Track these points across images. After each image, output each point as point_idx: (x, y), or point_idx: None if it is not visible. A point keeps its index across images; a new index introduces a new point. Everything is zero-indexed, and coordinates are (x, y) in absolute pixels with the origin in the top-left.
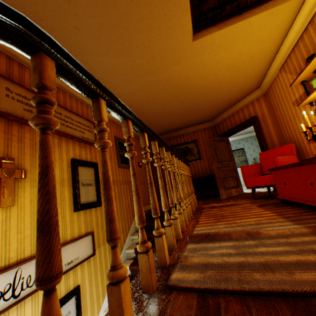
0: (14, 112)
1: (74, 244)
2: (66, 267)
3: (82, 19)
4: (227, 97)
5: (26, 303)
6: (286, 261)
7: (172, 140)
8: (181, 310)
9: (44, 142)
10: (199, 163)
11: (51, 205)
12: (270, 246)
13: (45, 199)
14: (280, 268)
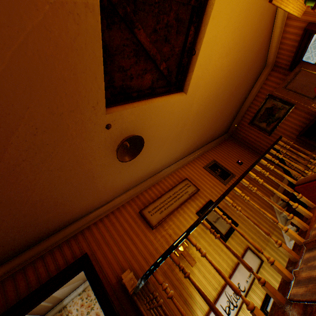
0: (159, 219)
1: None
2: (250, 279)
3: (140, 159)
4: (254, 50)
5: (244, 308)
6: None
7: (246, 117)
8: (294, 315)
9: (191, 282)
10: (295, 110)
11: (207, 300)
12: None
13: (205, 299)
14: None
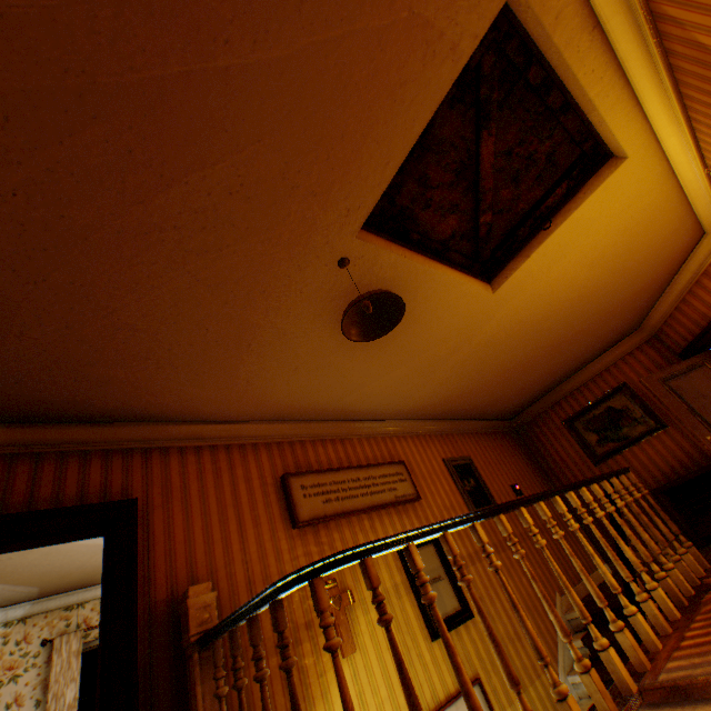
0: (316, 513)
1: (454, 708)
2: None
3: (344, 367)
4: (634, 286)
5: None
6: None
7: (564, 406)
8: None
9: (391, 638)
10: (664, 437)
11: (413, 695)
12: None
13: (408, 691)
14: None
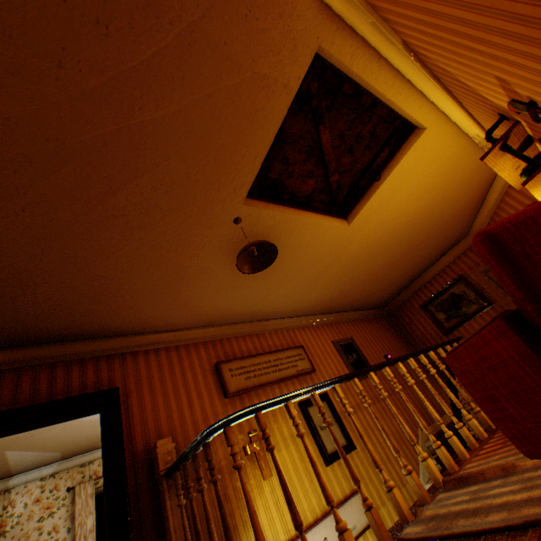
0: (240, 387)
1: (342, 509)
2: None
3: (251, 286)
4: (456, 207)
5: None
6: (494, 503)
7: (420, 295)
8: None
9: (274, 459)
10: (491, 312)
11: (287, 490)
12: (504, 486)
13: (284, 488)
14: (483, 511)
